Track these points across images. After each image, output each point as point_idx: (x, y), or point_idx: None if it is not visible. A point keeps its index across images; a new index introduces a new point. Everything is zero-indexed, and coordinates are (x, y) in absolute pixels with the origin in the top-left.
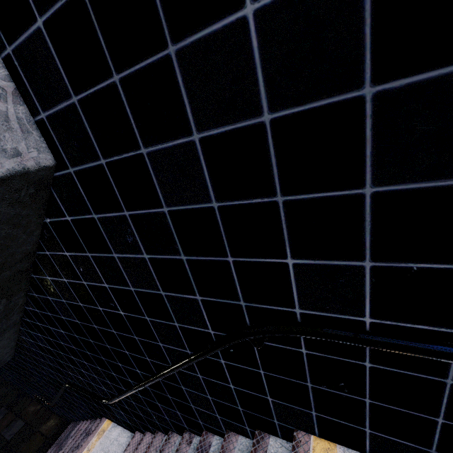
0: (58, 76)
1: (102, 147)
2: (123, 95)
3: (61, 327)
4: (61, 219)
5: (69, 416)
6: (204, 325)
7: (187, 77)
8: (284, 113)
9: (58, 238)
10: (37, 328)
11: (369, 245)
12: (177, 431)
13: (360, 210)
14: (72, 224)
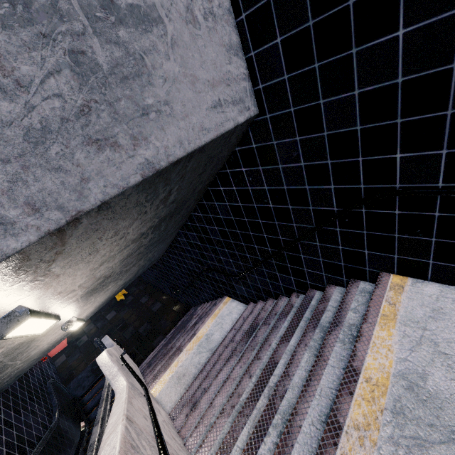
0: (279, 65)
1: (294, 101)
2: (318, 73)
3: (217, 224)
4: (248, 147)
5: (192, 302)
6: (331, 205)
7: (359, 63)
8: (409, 77)
9: (241, 159)
10: (195, 229)
11: (446, 141)
12: (286, 294)
13: (444, 123)
14: (255, 149)
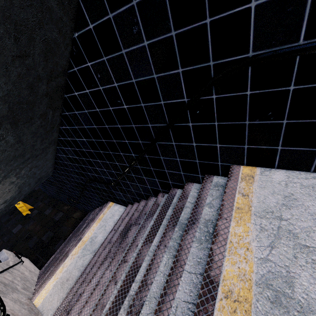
0: None
1: None
2: None
3: (84, 136)
4: (85, 30)
5: (87, 208)
6: (182, 95)
7: None
8: None
9: (83, 50)
10: (68, 143)
11: None
12: (154, 195)
13: None
14: (93, 31)
